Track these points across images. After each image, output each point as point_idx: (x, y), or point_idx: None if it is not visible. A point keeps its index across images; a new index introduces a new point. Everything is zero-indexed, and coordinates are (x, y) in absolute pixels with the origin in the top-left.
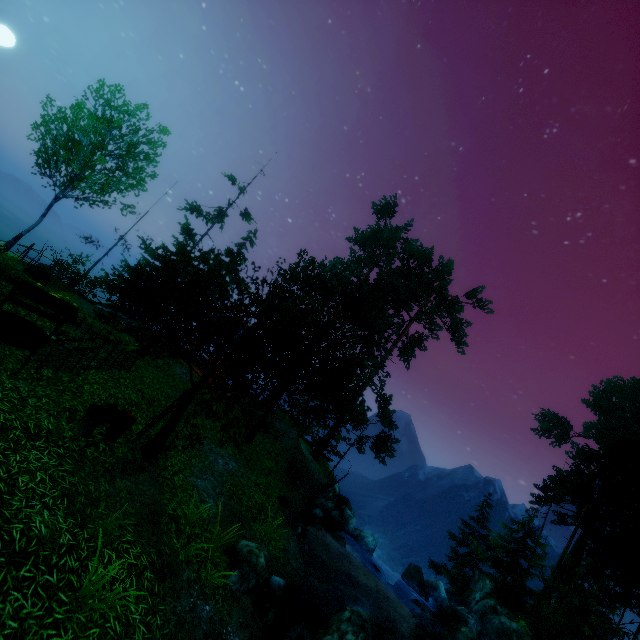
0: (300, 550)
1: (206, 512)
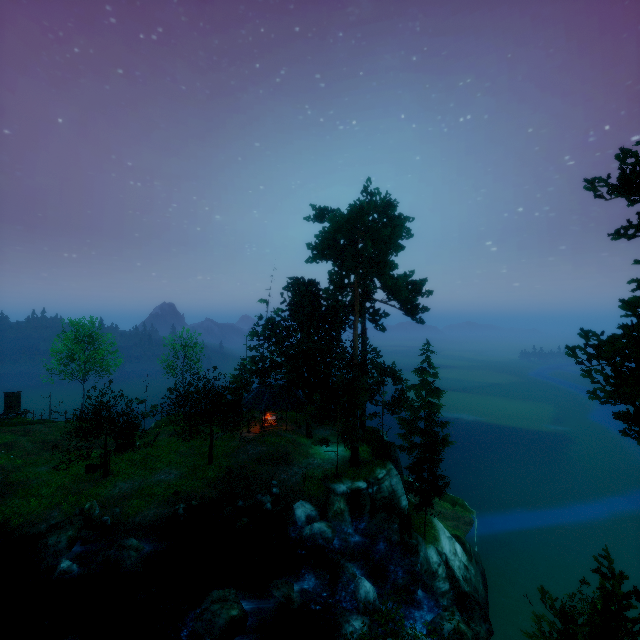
0: (160, 515)
1: (106, 493)
